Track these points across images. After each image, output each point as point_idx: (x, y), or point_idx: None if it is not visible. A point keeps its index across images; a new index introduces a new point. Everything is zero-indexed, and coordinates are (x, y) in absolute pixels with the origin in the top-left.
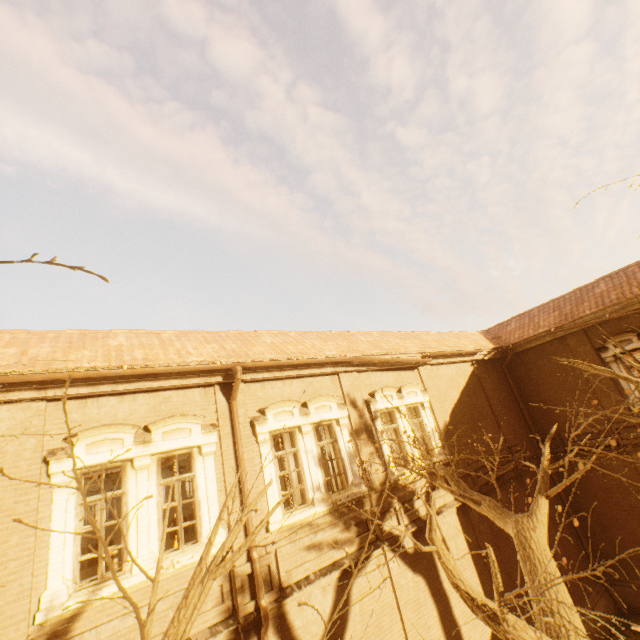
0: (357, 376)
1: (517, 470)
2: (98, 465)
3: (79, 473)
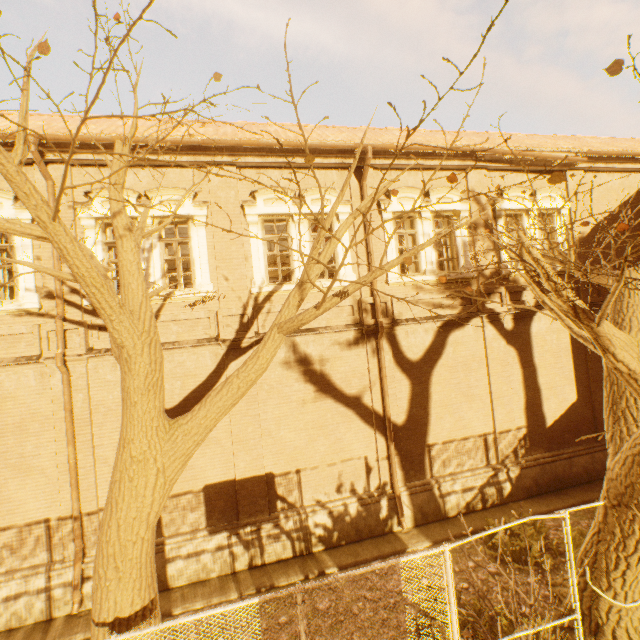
0: (486, 174)
1: None
2: (271, 216)
3: (261, 219)
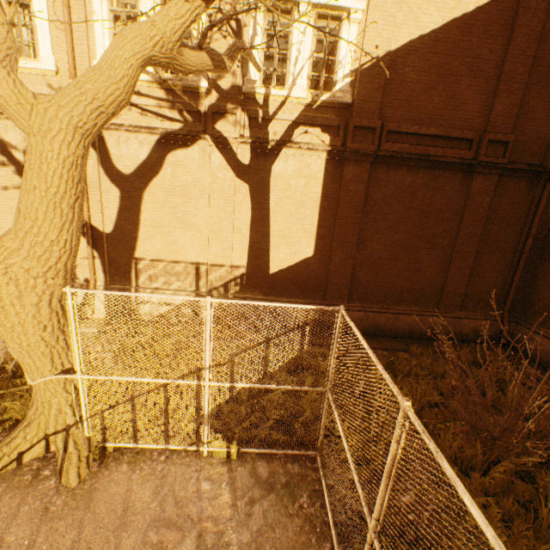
0: None
1: (469, 161)
2: None
3: None
